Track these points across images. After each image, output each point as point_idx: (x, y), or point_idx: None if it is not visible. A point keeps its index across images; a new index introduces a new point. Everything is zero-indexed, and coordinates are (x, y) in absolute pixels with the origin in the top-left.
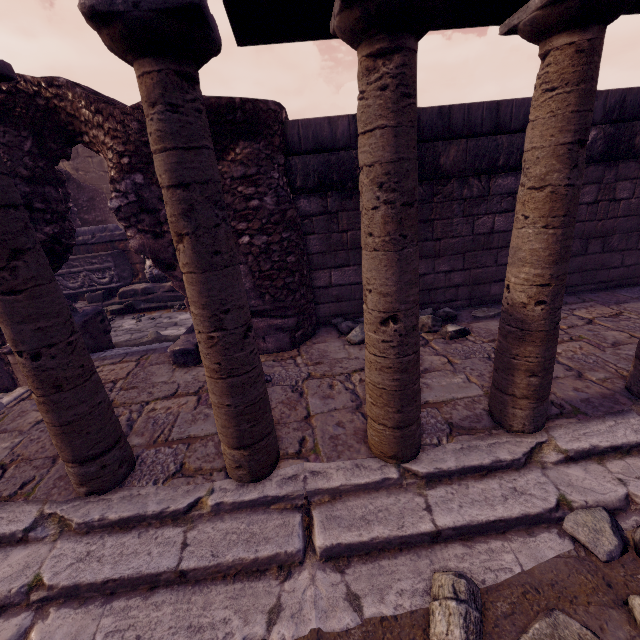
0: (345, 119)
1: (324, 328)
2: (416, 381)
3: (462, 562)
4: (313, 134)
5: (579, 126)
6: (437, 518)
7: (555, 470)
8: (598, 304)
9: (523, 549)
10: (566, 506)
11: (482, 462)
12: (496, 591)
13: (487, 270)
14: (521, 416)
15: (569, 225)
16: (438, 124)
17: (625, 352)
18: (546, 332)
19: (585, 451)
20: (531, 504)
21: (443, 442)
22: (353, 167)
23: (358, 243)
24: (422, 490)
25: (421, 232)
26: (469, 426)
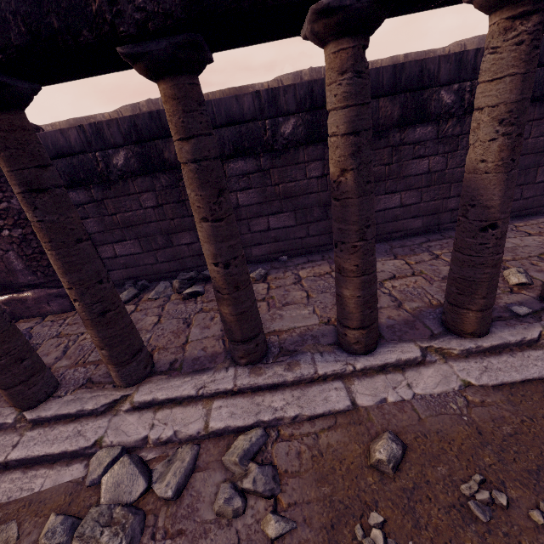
0: (74, 130)
1: (118, 289)
2: (3, 358)
3: (11, 483)
4: (52, 144)
5: (19, 181)
6: (12, 453)
7: (121, 417)
8: (327, 263)
9: (54, 475)
10: (99, 445)
11: (70, 411)
12: (9, 505)
13: (244, 237)
14: (114, 376)
15: (60, 247)
16: (153, 126)
17: (281, 312)
18: (91, 320)
19: (147, 402)
20: (76, 443)
21: (66, 394)
22: (94, 166)
23: (128, 222)
24: (25, 431)
25: (177, 210)
26: (98, 381)
